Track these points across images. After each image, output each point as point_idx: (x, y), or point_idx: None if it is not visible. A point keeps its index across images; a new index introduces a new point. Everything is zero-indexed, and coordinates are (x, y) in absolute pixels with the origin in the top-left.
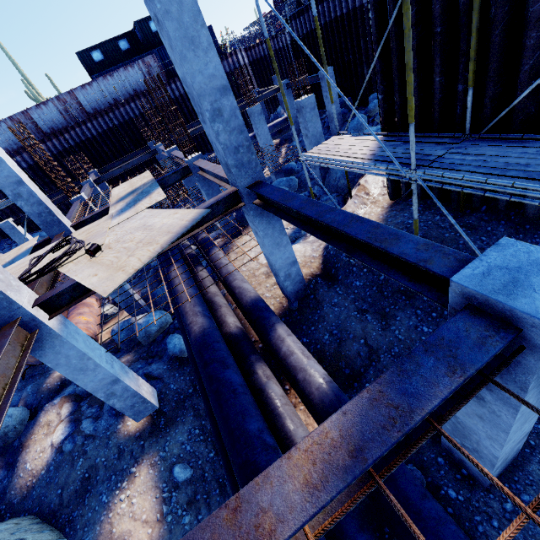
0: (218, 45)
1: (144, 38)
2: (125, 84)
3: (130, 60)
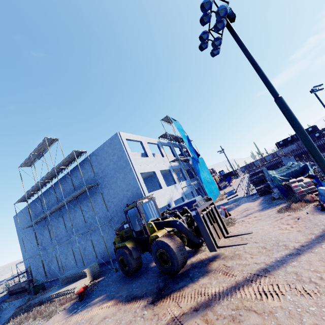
0: (323, 134)
1: (296, 137)
2: (290, 149)
3: (292, 143)
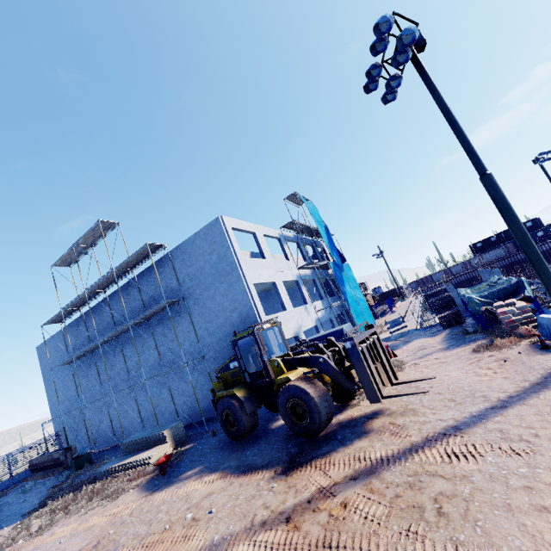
0: None
1: (506, 236)
2: (493, 255)
3: (498, 246)
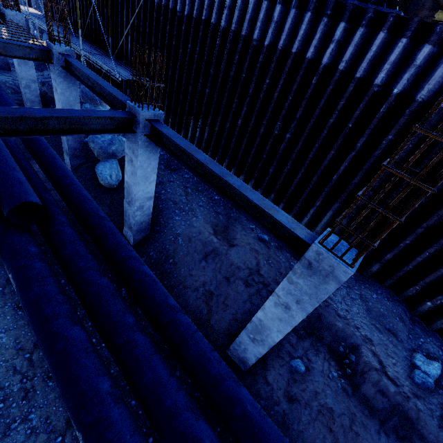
0: None
1: None
2: None
3: None
